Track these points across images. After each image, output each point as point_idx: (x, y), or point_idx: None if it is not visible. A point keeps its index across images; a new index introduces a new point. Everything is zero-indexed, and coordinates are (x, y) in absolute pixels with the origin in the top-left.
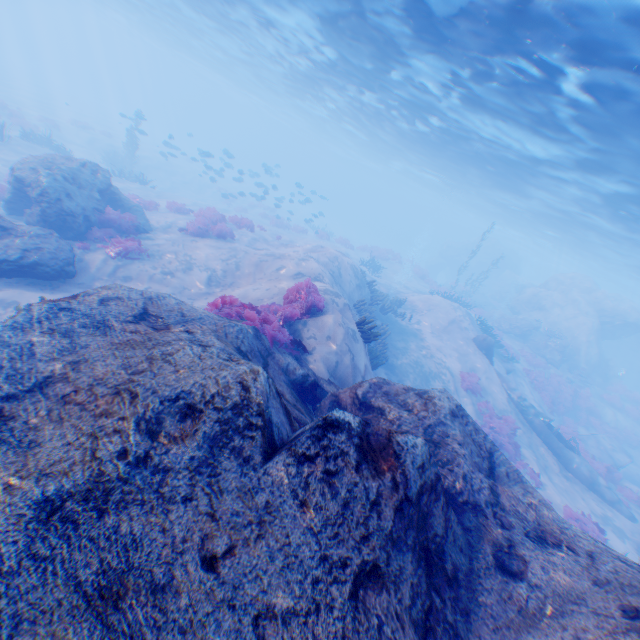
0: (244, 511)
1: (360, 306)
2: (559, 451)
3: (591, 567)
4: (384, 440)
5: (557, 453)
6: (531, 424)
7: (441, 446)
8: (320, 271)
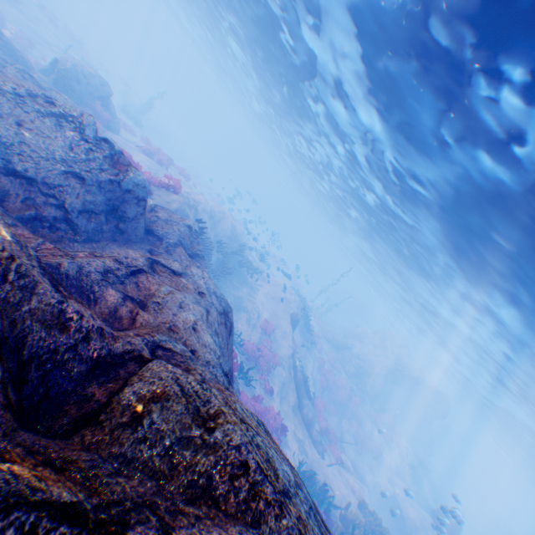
0: (47, 131)
1: (222, 244)
2: (302, 398)
3: None
4: (127, 165)
5: (300, 399)
6: (295, 376)
7: (169, 225)
8: (203, 202)
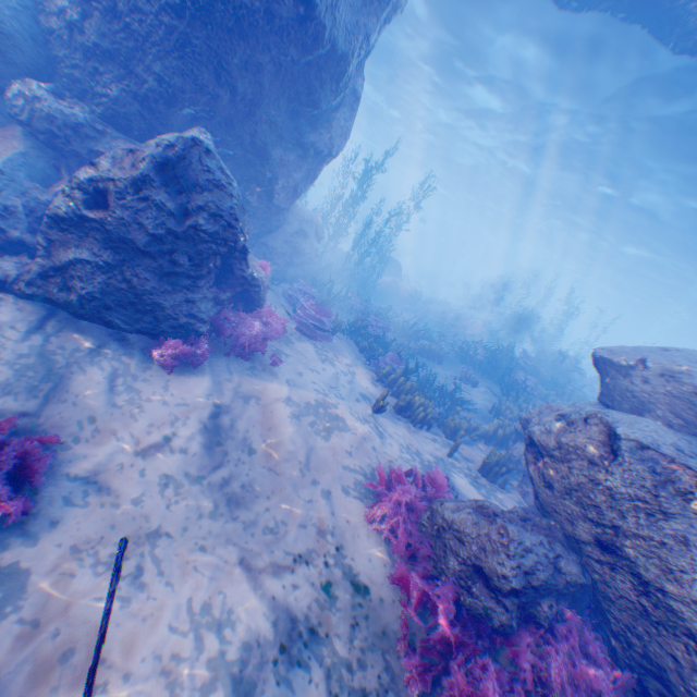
0: None
1: None
2: None
3: None
4: None
5: None
6: None
7: None
8: None
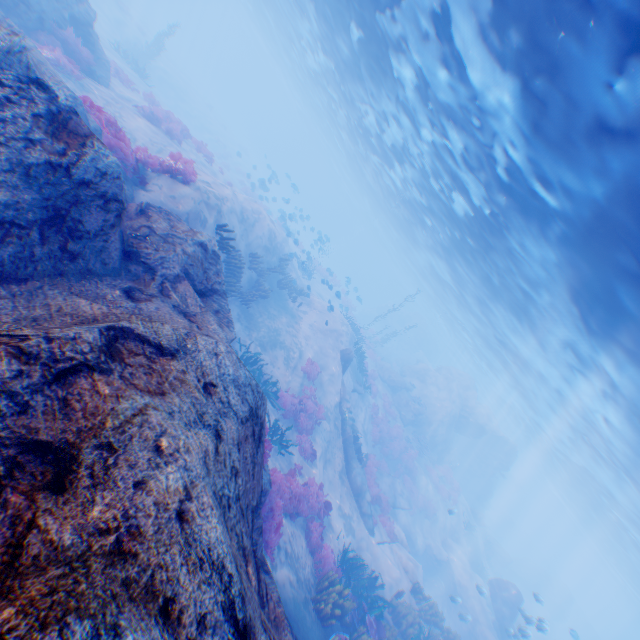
0: None
1: (255, 258)
2: (350, 460)
3: (199, 333)
4: (84, 135)
5: (348, 461)
6: (343, 432)
7: (167, 243)
8: (230, 197)
